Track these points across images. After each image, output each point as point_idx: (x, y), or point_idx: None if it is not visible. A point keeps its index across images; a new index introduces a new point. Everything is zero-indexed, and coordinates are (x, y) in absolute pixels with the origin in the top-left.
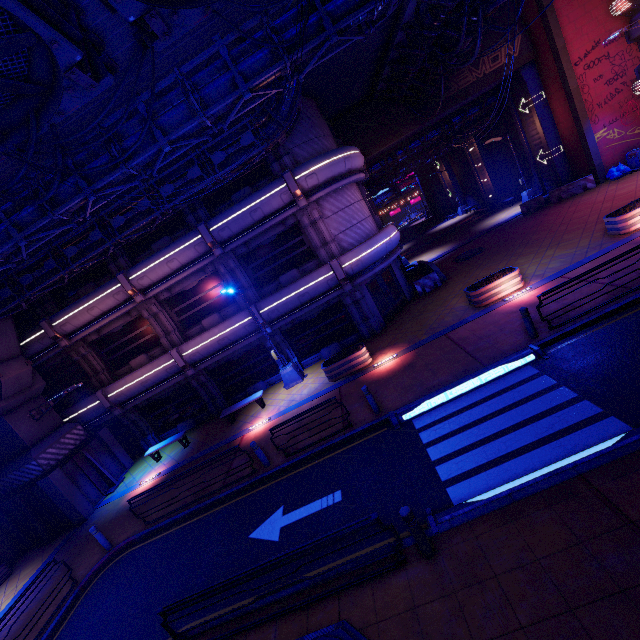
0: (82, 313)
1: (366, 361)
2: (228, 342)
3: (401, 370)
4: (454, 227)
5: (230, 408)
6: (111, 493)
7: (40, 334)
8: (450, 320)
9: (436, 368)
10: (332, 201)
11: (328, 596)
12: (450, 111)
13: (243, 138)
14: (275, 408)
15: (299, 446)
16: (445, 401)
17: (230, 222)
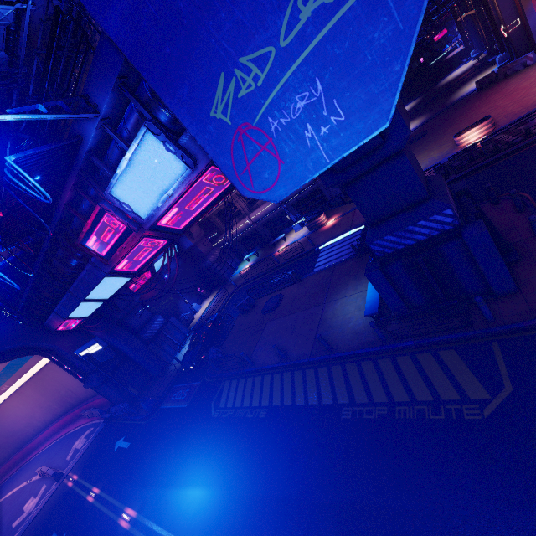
0: None
1: (323, 222)
2: (268, 212)
3: (331, 228)
4: (449, 86)
5: (272, 241)
6: (234, 272)
7: None
8: None
9: (339, 228)
10: None
11: (280, 290)
12: None
13: None
14: (289, 242)
15: (289, 257)
16: (332, 243)
17: None
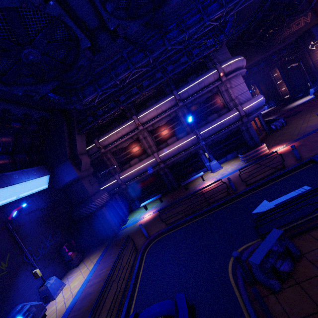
0: (113, 135)
1: (266, 150)
2: (182, 149)
3: (296, 147)
4: (267, 112)
5: (186, 181)
6: (124, 224)
7: (92, 146)
8: (311, 129)
9: None
10: (234, 80)
11: None
12: (273, 51)
13: (208, 42)
14: (213, 178)
15: (251, 181)
16: None
17: (188, 89)
